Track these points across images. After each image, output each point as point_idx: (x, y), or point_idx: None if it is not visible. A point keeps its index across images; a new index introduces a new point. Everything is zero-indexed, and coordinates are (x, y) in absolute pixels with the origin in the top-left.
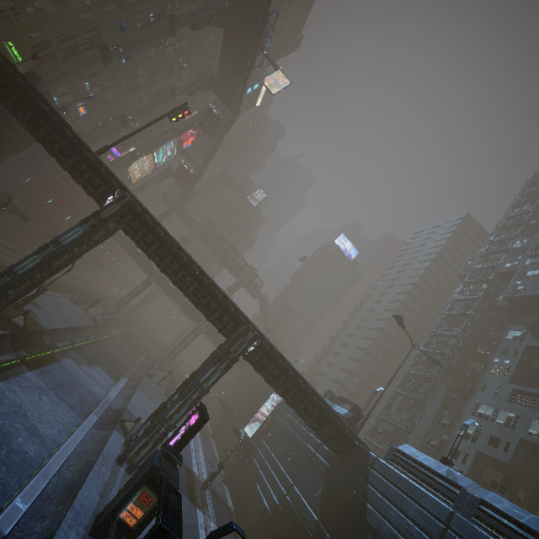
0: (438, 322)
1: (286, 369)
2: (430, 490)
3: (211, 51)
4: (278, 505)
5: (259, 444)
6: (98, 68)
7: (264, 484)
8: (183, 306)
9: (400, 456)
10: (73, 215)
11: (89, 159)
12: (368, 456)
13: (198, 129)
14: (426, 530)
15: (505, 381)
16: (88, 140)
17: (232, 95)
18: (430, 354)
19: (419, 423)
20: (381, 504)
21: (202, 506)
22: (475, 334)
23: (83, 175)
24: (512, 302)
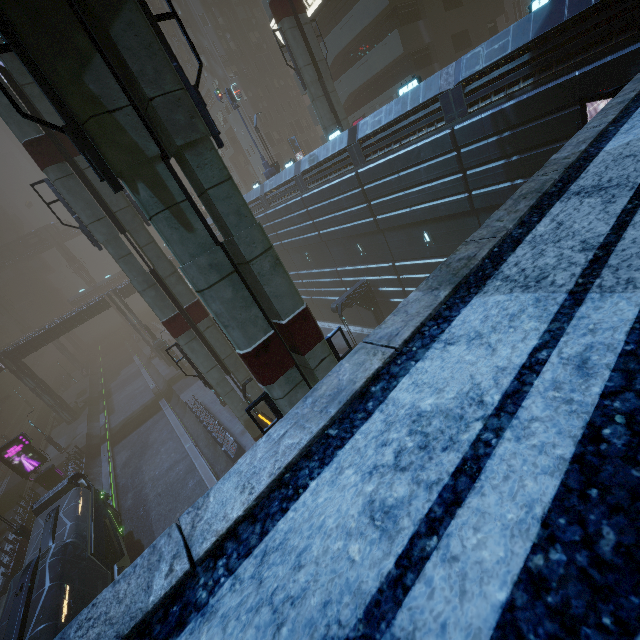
0: None
1: None
2: None
3: None
4: None
5: None
6: None
7: None
8: None
9: None
10: None
11: None
12: None
13: None
14: None
15: None
16: None
17: None
18: None
19: None
20: None
21: None
22: None
23: None
24: None
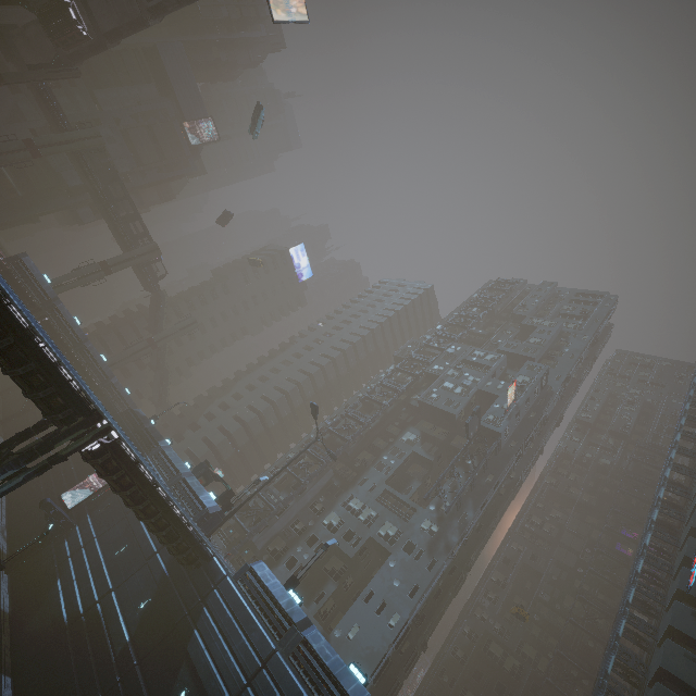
0: (355, 403)
1: (144, 477)
2: (265, 622)
3: None
4: (81, 615)
5: (81, 521)
6: None
7: (70, 582)
8: None
9: (251, 577)
10: None
11: None
12: (217, 573)
13: None
14: (244, 667)
15: (383, 481)
16: None
17: None
18: (334, 434)
19: (293, 506)
20: (209, 633)
21: None
22: (380, 426)
23: None
24: (422, 406)
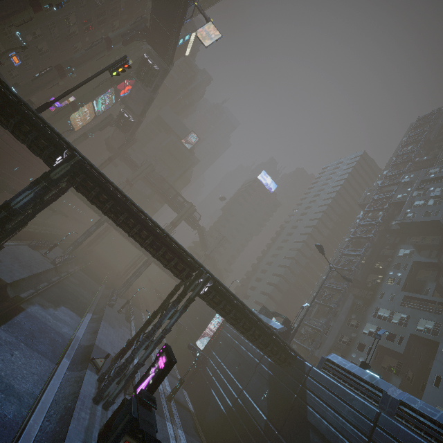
0: (345, 244)
1: (236, 303)
2: (358, 393)
3: (141, 0)
4: (231, 407)
5: (210, 355)
6: (27, 16)
7: (218, 389)
8: (133, 242)
9: (330, 364)
10: (21, 166)
11: (31, 119)
12: (304, 366)
13: (134, 79)
14: (358, 427)
15: (398, 290)
16: (27, 91)
17: (165, 46)
18: (340, 270)
19: (334, 325)
20: (318, 406)
21: (170, 417)
22: (374, 253)
23: (27, 136)
24: (403, 227)
